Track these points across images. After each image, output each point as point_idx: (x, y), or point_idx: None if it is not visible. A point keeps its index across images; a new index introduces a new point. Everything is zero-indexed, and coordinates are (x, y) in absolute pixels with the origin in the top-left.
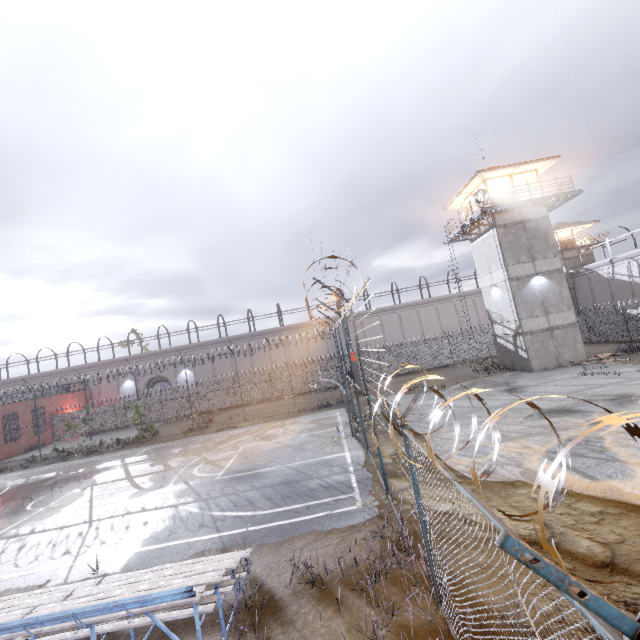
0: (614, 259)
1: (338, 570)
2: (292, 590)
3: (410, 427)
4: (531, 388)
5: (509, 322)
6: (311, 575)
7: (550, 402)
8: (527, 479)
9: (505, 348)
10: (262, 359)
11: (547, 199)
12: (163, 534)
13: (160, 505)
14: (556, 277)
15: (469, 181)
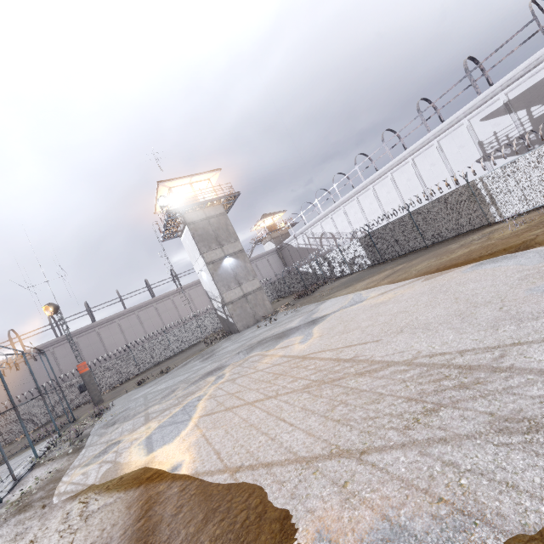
0: (295, 235)
1: None
2: None
3: (87, 439)
4: (222, 350)
5: (217, 297)
6: None
7: (217, 363)
8: (100, 479)
9: (222, 318)
10: None
11: (219, 200)
12: None
13: None
14: (240, 256)
15: (157, 189)
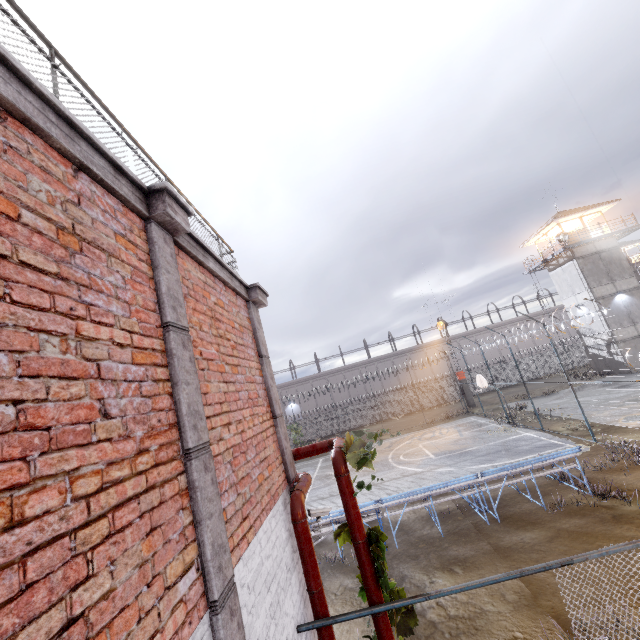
0: None
1: (607, 465)
2: (587, 474)
3: (560, 416)
4: None
5: (600, 334)
6: (594, 467)
7: None
8: None
9: (599, 356)
10: (357, 388)
11: (616, 233)
12: (449, 478)
13: (414, 472)
14: (636, 293)
15: (546, 225)
